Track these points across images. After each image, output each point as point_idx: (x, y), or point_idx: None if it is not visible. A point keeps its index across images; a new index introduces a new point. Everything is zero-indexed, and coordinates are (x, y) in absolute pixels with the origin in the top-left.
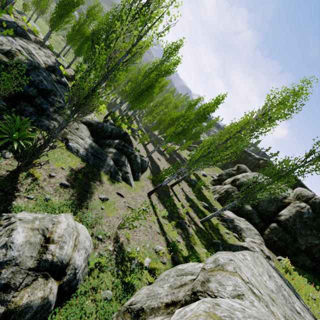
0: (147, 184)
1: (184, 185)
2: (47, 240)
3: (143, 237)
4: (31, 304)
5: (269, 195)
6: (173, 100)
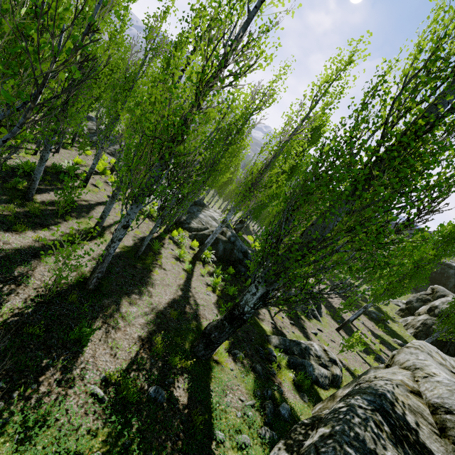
0: (329, 320)
1: (363, 318)
2: (324, 350)
3: (355, 363)
4: (337, 373)
5: None
6: None
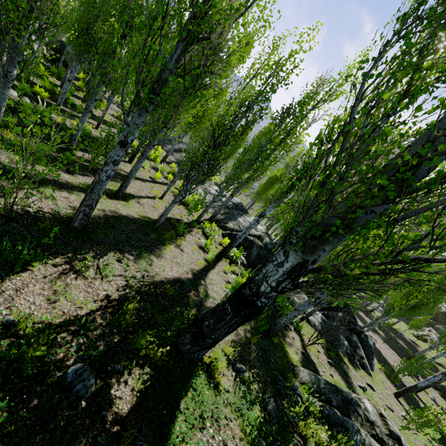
0: (384, 378)
1: (433, 393)
2: (381, 415)
3: None
4: None
5: None
6: None
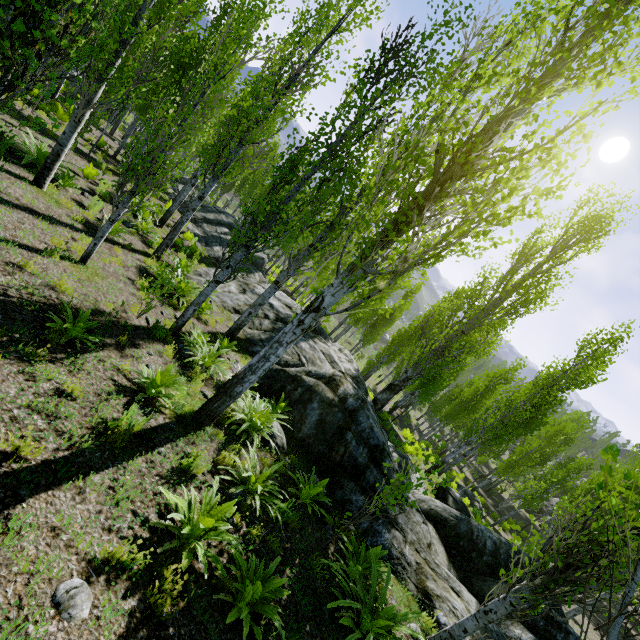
0: None
1: None
2: None
3: None
4: None
5: None
6: (567, 427)
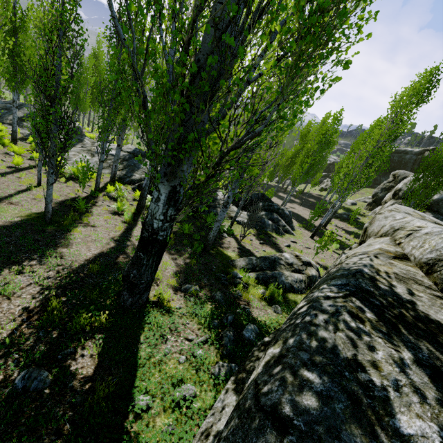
0: (303, 231)
1: (335, 222)
2: (296, 256)
3: (332, 261)
4: (313, 274)
5: (438, 189)
6: None
